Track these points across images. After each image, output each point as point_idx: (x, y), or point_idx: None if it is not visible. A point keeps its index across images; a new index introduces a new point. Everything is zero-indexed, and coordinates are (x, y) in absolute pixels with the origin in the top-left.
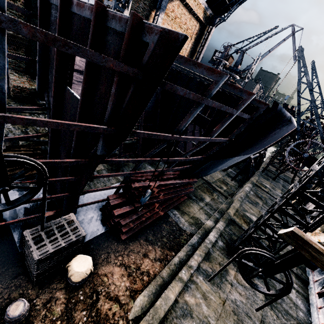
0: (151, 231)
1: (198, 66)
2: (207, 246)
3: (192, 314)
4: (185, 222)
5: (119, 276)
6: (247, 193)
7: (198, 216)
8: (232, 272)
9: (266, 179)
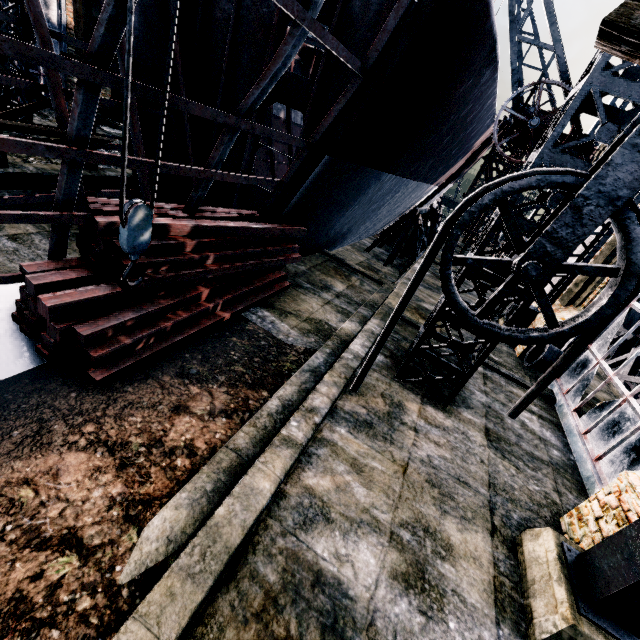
0: (197, 355)
1: None
2: (350, 365)
3: (329, 514)
4: (291, 330)
5: (83, 476)
6: None
7: (322, 317)
8: (412, 407)
9: None
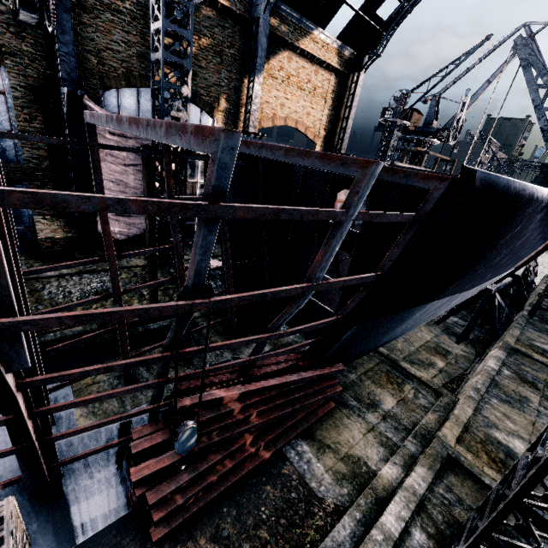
0: (232, 509)
1: (182, 131)
2: None
3: None
4: (325, 473)
5: None
6: (492, 375)
7: (362, 452)
8: None
9: (543, 333)
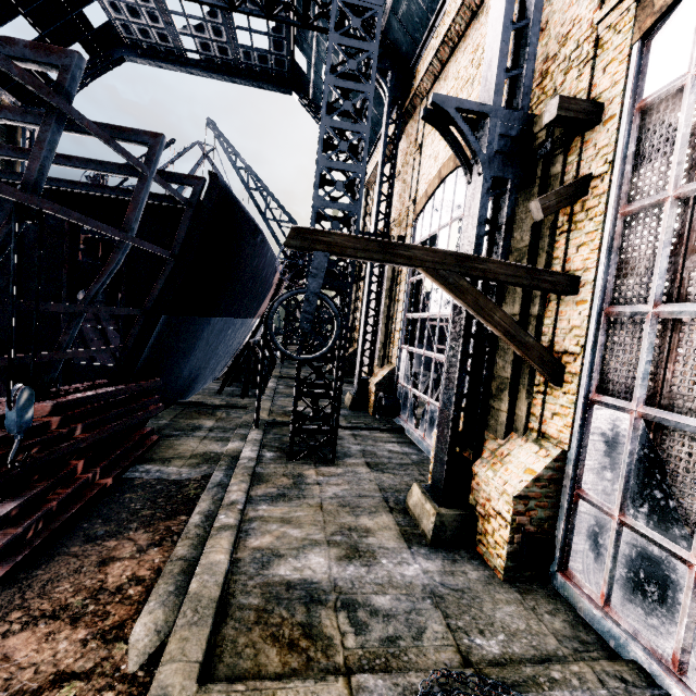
0: (96, 520)
1: (5, 42)
2: (248, 466)
3: (279, 553)
4: (181, 469)
5: (37, 644)
6: (274, 388)
7: (205, 449)
8: (310, 472)
9: (294, 368)
